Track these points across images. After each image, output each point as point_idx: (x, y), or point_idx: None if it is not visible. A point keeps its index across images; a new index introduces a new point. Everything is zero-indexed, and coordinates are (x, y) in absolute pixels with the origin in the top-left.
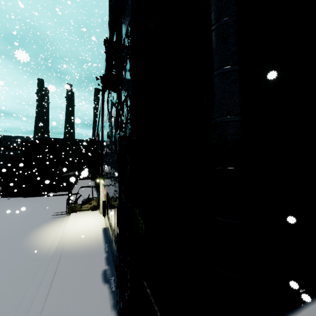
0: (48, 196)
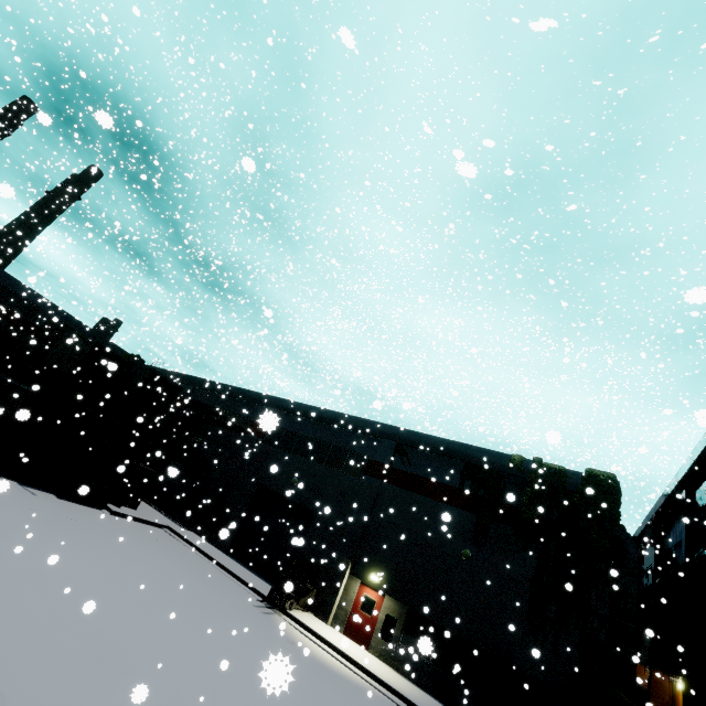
0: (113, 514)
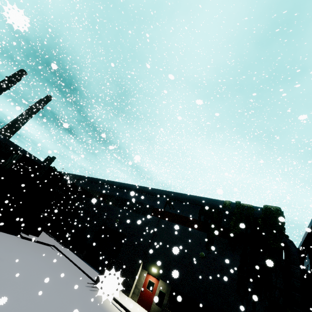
0: (22, 238)
